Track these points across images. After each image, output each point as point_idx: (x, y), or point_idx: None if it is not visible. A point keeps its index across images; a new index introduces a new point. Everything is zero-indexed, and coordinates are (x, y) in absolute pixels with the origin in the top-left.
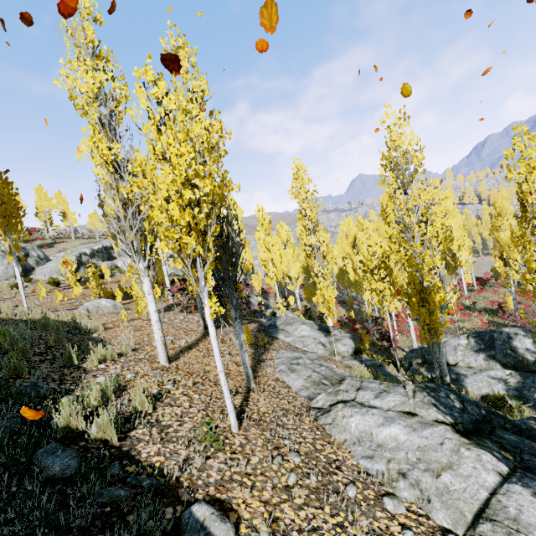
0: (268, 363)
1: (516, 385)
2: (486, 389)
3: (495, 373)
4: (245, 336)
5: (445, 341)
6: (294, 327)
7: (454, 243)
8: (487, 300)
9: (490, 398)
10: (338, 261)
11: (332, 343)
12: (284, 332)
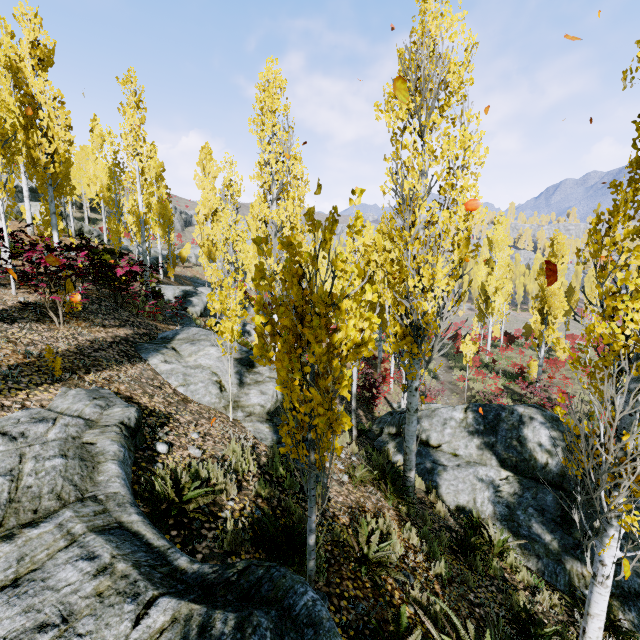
0: None
1: (509, 498)
2: (466, 495)
3: (486, 472)
4: None
5: (436, 409)
6: (195, 349)
7: (492, 283)
8: (509, 360)
9: (467, 511)
10: None
11: (245, 387)
12: (172, 352)
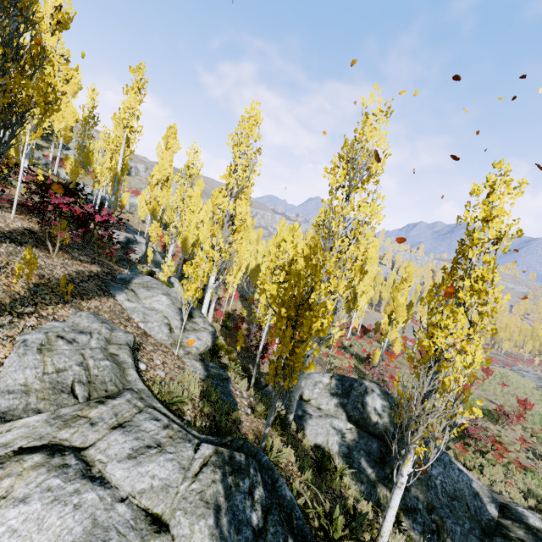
0: (23, 320)
1: (350, 443)
2: (322, 437)
3: (338, 423)
4: (21, 265)
5: (311, 373)
6: (150, 294)
7: (361, 287)
8: (361, 347)
9: (322, 448)
10: (259, 257)
11: (186, 332)
12: (132, 293)
